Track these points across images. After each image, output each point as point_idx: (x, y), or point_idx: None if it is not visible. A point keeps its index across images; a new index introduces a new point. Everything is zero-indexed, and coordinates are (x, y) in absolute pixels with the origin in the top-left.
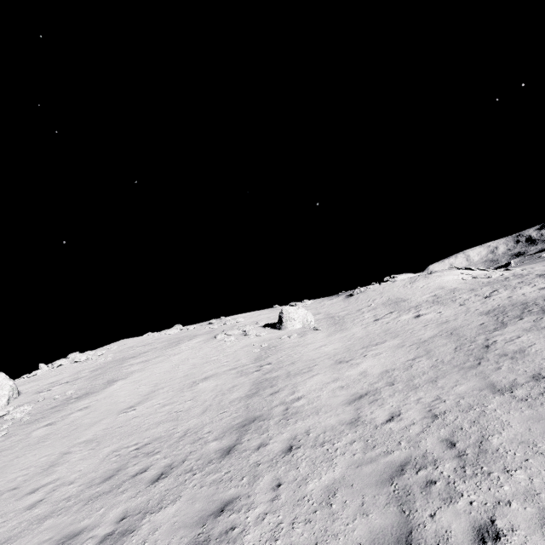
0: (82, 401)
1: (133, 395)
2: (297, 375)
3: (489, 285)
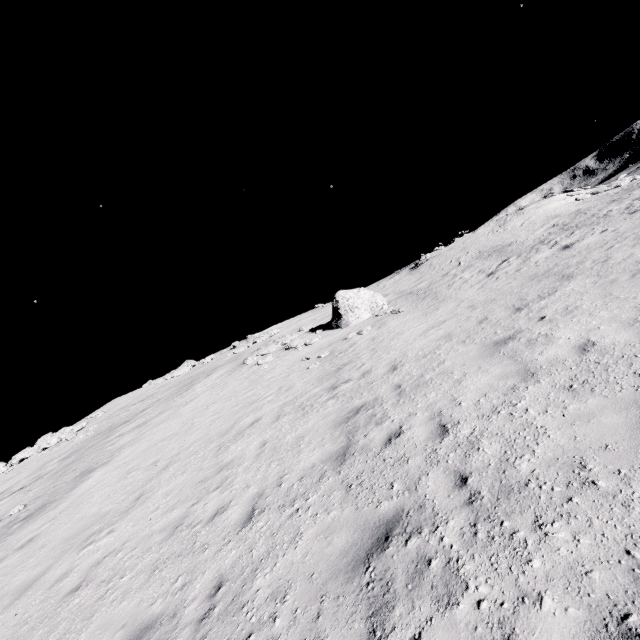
0: (29, 525)
1: (114, 496)
2: (419, 387)
3: (636, 189)
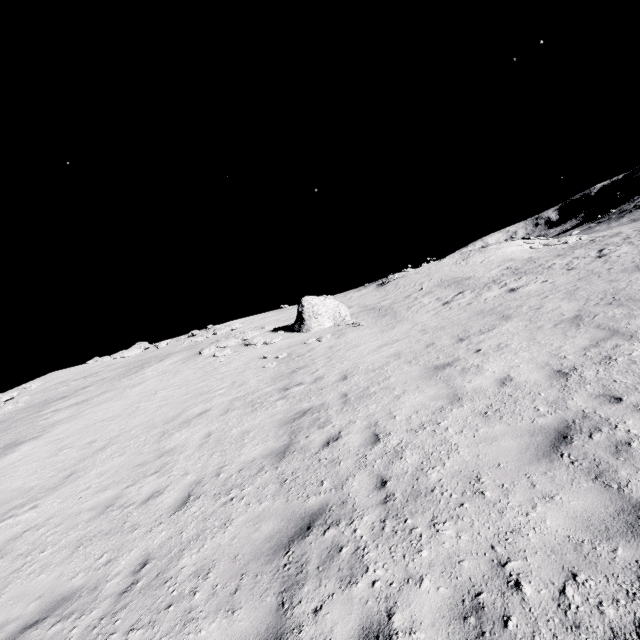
0: None
1: (42, 471)
2: (363, 398)
3: (579, 248)
